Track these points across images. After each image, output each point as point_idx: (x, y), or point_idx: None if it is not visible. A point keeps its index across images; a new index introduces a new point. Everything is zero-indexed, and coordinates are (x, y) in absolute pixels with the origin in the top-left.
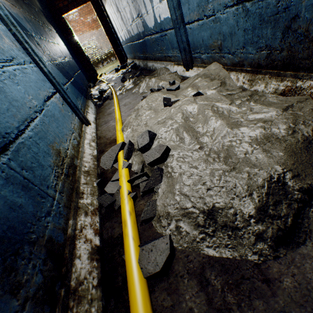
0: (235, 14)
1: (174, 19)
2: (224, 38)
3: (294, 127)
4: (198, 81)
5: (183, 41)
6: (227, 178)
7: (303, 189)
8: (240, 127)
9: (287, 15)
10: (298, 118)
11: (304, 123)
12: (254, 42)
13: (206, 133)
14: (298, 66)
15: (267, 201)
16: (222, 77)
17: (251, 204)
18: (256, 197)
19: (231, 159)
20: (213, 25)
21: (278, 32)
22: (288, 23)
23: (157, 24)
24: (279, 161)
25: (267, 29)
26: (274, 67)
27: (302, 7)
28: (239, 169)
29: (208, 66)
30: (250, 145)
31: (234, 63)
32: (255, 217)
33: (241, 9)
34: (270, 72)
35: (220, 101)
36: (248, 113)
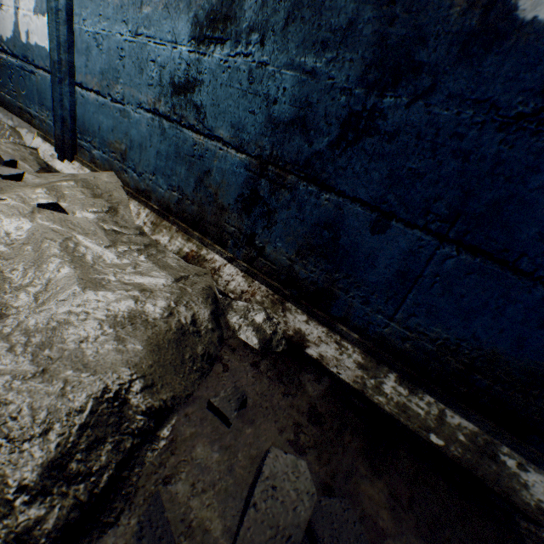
0: (150, 124)
1: (56, 61)
2: (132, 146)
3: (174, 307)
4: (68, 186)
5: (64, 105)
6: (10, 394)
7: (154, 409)
8: (102, 291)
9: (202, 166)
10: (185, 296)
11: (187, 305)
12: (167, 175)
13: (29, 286)
14: (207, 230)
15: (78, 442)
16: (117, 200)
17: (37, 456)
18: (57, 436)
19: (51, 350)
20: (120, 116)
21: (192, 179)
22: (202, 174)
23: (20, 42)
24: (131, 360)
25: (182, 167)
26: (184, 219)
27: (215, 166)
28: (54, 374)
29: (100, 172)
30: (100, 325)
31: (140, 189)
32: (32, 489)
33: (159, 123)
34: (179, 224)
35: (91, 236)
36: (129, 270)
